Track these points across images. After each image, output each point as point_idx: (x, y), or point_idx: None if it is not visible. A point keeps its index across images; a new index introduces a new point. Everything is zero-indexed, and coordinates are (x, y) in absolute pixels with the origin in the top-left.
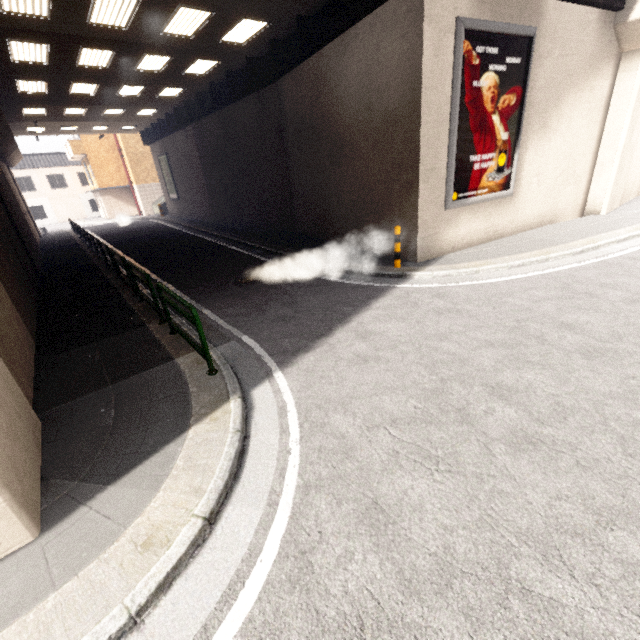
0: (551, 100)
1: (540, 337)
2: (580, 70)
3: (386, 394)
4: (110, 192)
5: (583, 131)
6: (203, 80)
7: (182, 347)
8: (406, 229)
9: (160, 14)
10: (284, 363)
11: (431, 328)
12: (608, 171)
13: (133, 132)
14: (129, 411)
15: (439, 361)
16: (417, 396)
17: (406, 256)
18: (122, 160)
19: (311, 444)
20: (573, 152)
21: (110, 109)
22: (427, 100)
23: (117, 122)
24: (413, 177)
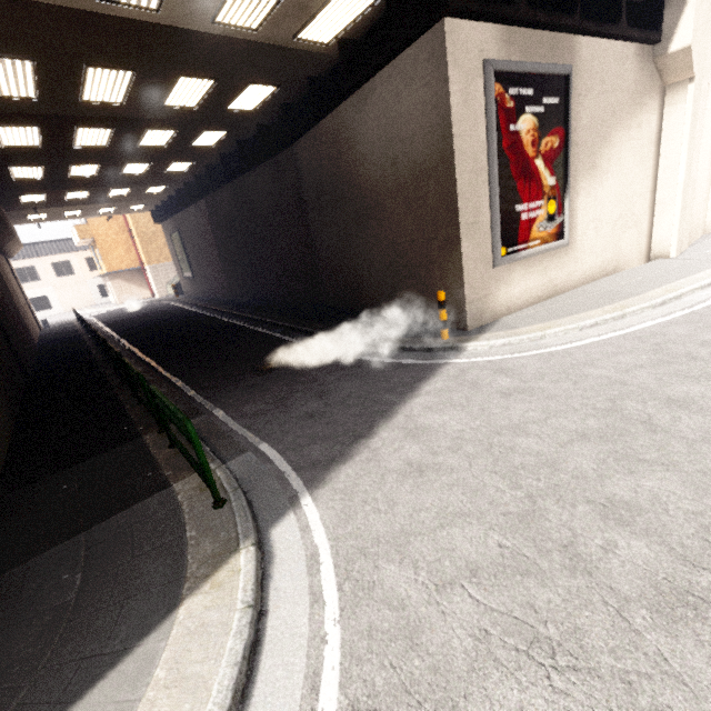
0: (597, 139)
1: (647, 421)
2: (624, 106)
3: (456, 525)
4: (120, 275)
5: (636, 169)
6: (213, 152)
7: (183, 466)
8: (451, 293)
9: (159, 86)
10: (314, 482)
11: (500, 417)
12: (671, 210)
13: (143, 211)
14: (101, 576)
15: (520, 466)
16: (500, 526)
17: (454, 324)
18: (132, 241)
19: (356, 622)
20: (629, 193)
21: (115, 189)
22: (460, 148)
23: (124, 202)
24: (453, 234)
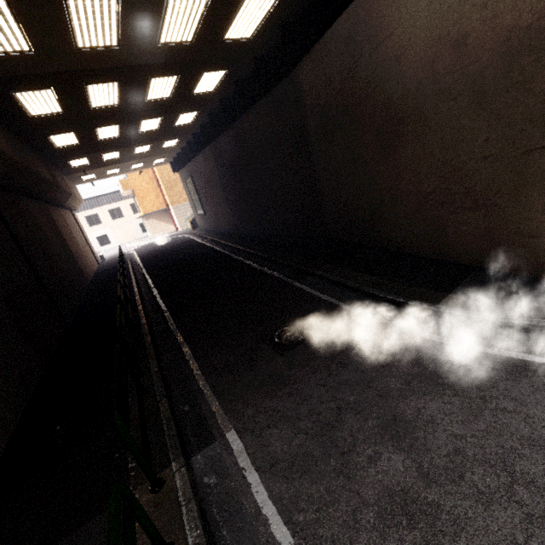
0: None
1: None
2: None
3: None
4: (153, 216)
5: None
6: (213, 98)
7: None
8: None
9: (150, 13)
10: None
11: None
12: None
13: (164, 164)
14: None
15: None
16: None
17: None
18: (159, 188)
19: None
20: None
21: (138, 147)
22: None
23: (149, 158)
24: None
